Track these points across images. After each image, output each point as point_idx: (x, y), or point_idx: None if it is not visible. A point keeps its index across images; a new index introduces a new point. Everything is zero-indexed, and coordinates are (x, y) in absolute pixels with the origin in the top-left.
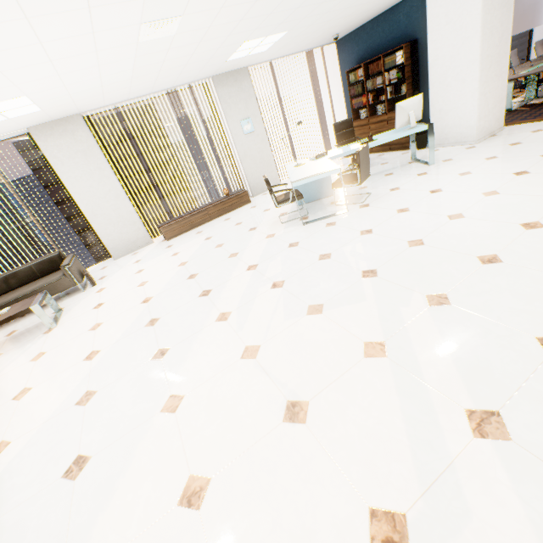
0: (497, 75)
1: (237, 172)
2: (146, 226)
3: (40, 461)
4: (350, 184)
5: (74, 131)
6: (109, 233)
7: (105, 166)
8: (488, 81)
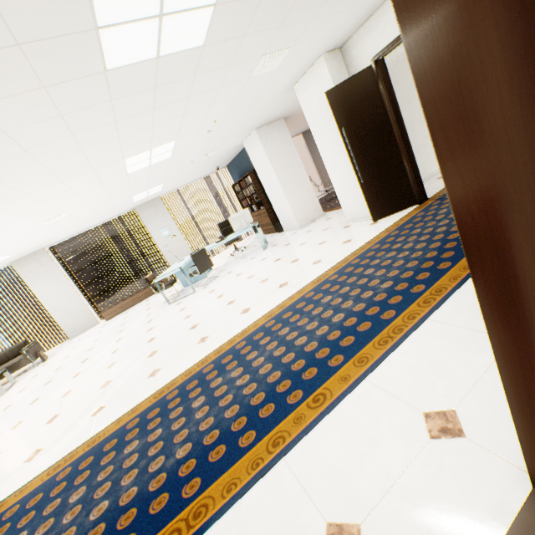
0: (301, 186)
1: (166, 262)
2: (97, 311)
3: None
4: (196, 274)
5: (40, 259)
6: (66, 321)
7: (62, 277)
8: (293, 192)
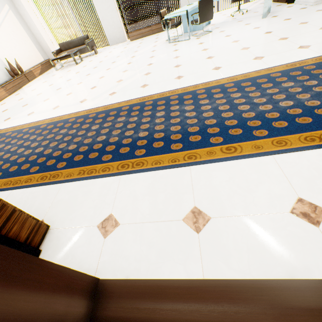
0: None
1: (179, 4)
2: (126, 31)
3: (55, 87)
4: (196, 23)
5: None
6: (108, 31)
7: None
8: None
